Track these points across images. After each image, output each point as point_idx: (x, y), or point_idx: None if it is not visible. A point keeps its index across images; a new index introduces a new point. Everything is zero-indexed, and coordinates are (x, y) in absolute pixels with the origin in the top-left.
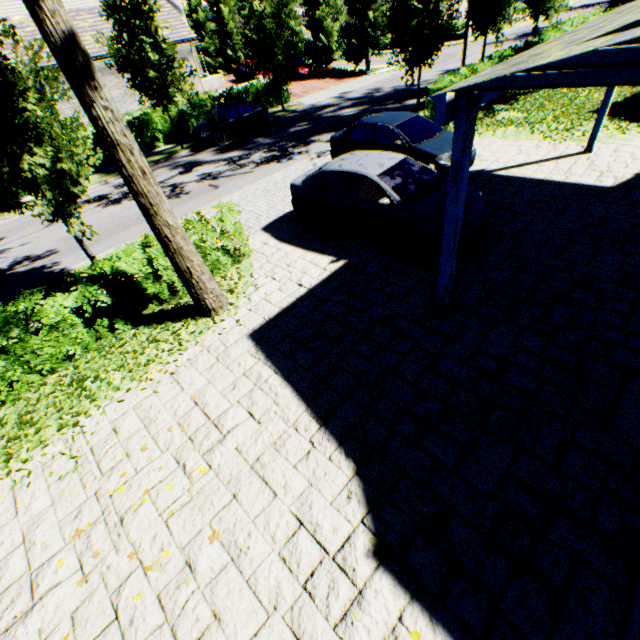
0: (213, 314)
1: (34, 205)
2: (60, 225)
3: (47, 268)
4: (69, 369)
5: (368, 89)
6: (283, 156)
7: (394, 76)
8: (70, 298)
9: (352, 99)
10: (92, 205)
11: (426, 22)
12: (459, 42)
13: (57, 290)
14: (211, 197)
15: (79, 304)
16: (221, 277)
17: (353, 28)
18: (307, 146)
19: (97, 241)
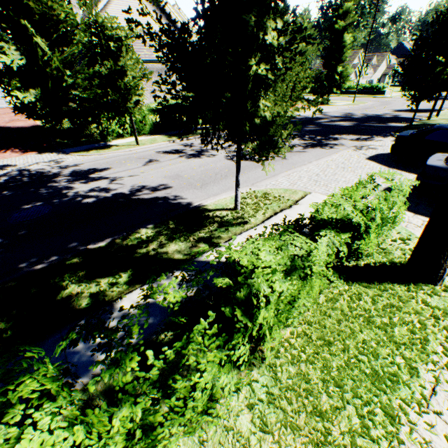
0: (437, 283)
1: (247, 142)
2: (156, 166)
3: (171, 199)
4: (301, 325)
5: (341, 112)
6: (321, 144)
7: (353, 108)
8: (322, 243)
9: (335, 116)
10: (174, 155)
11: (447, 70)
12: (381, 96)
13: (205, 222)
14: (287, 164)
15: (329, 251)
16: (390, 239)
17: (324, 75)
18: (336, 140)
19: (205, 183)
